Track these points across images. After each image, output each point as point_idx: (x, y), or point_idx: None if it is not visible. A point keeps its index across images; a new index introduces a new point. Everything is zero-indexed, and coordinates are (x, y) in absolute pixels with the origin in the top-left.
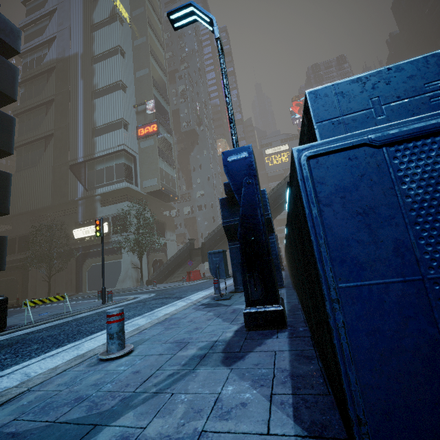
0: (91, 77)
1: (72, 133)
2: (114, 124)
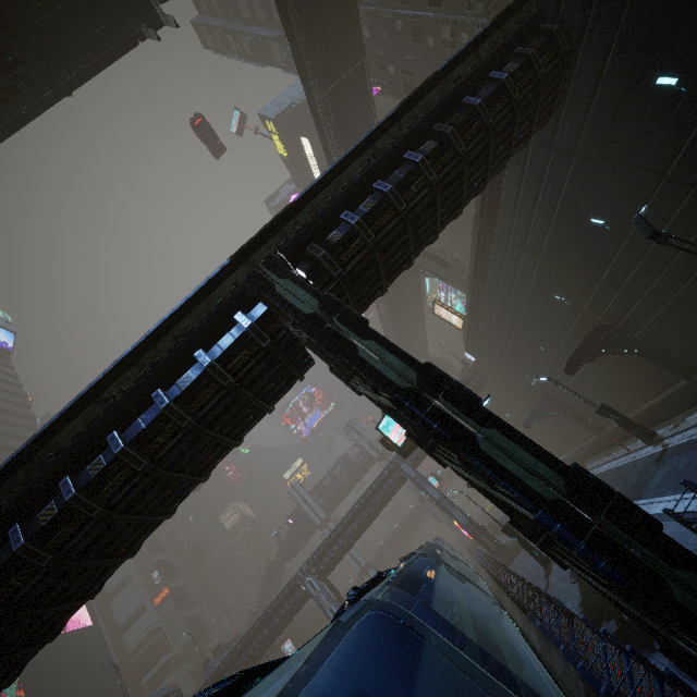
0: None
1: None
2: (135, 614)
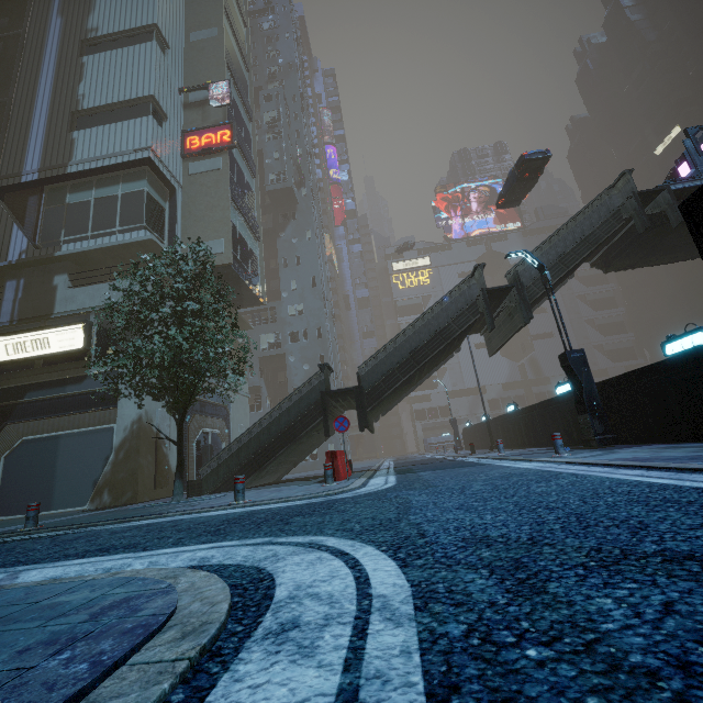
0: (84, 13)
1: (17, 118)
2: (129, 108)
